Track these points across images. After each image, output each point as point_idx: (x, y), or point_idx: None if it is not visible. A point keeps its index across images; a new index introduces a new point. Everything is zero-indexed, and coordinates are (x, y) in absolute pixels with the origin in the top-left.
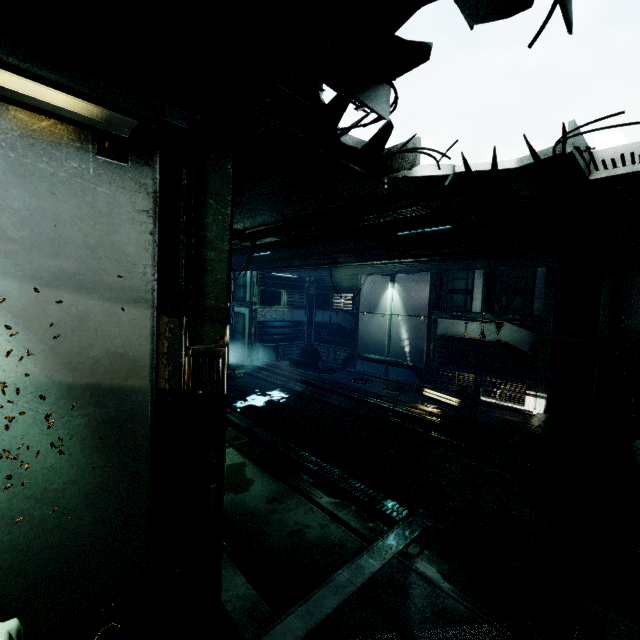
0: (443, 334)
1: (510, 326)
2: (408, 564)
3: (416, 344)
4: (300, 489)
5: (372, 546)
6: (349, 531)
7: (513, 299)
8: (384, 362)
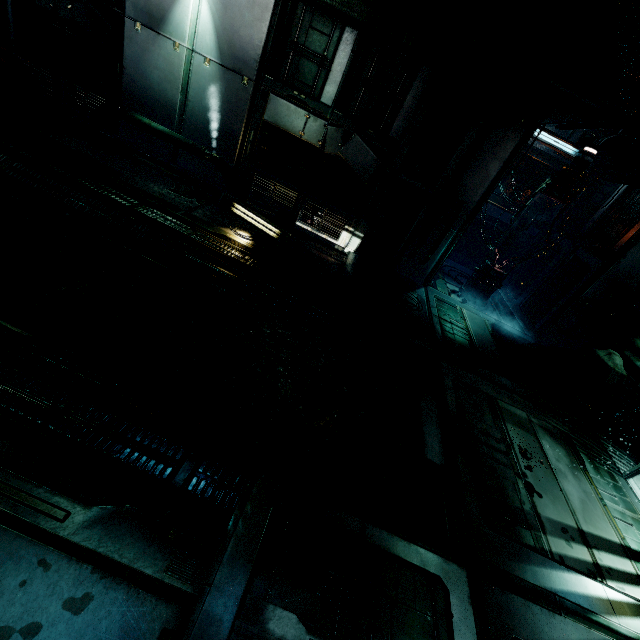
0: (272, 122)
1: (359, 142)
2: (257, 634)
3: (228, 125)
4: (3, 510)
5: (192, 624)
6: (140, 587)
7: (386, 107)
8: (173, 140)
